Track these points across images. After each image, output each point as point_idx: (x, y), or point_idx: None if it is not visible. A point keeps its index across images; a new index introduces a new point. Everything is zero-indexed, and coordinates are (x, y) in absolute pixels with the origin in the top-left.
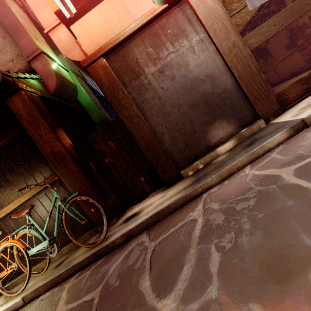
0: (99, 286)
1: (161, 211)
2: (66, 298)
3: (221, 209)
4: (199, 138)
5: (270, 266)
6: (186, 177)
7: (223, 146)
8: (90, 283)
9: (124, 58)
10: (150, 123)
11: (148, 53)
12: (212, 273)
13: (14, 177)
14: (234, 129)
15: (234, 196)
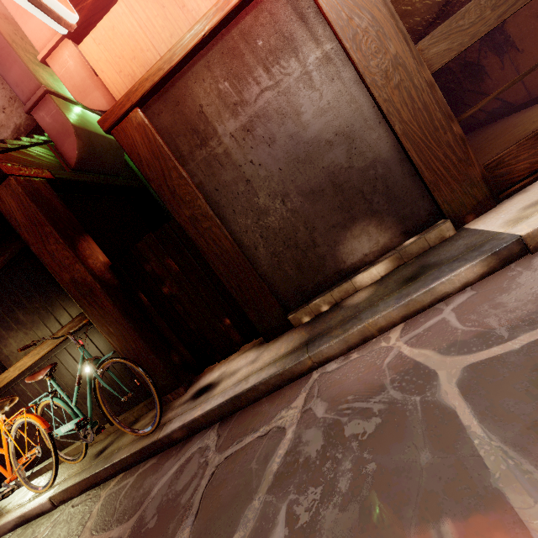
0: (133, 516)
1: (241, 394)
2: (95, 519)
3: (325, 421)
4: (323, 255)
5: None
6: (299, 325)
7: (368, 273)
8: (127, 503)
9: (177, 106)
10: (232, 228)
11: (222, 93)
12: None
13: (27, 315)
14: (393, 239)
15: (353, 396)
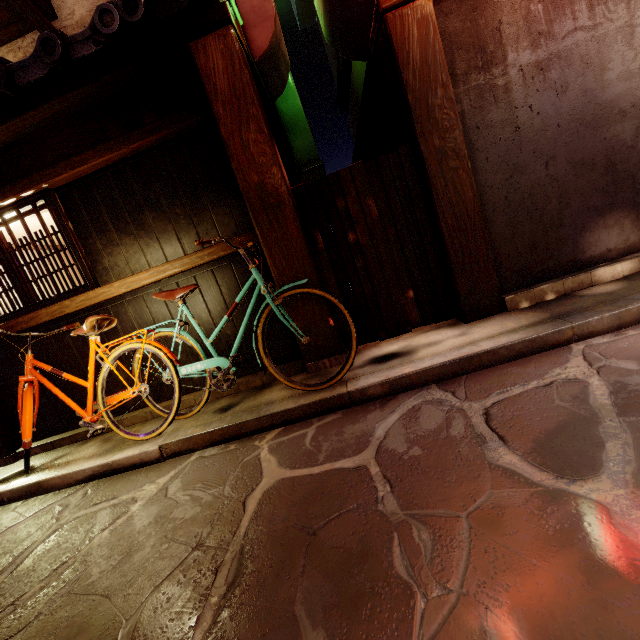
0: (364, 451)
1: (476, 355)
2: (277, 460)
3: None
4: (565, 238)
5: None
6: (513, 310)
7: (611, 269)
8: (331, 445)
9: (472, 12)
10: (477, 179)
11: (530, 16)
12: None
13: (158, 220)
14: None
15: None
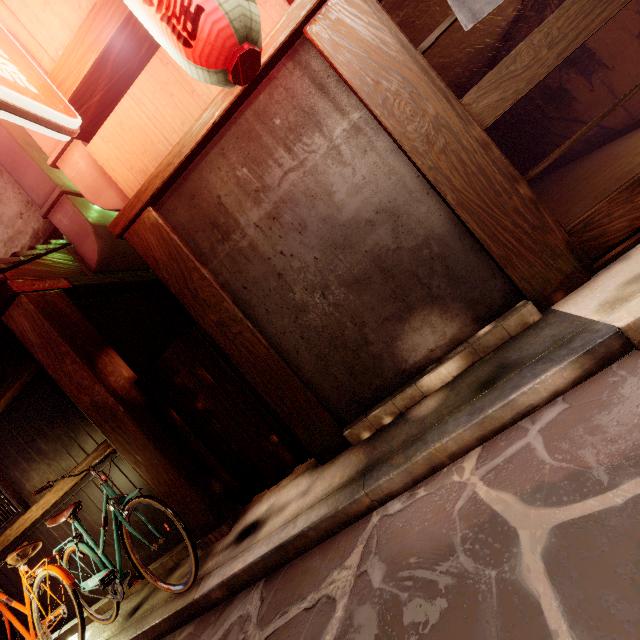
0: None
1: (288, 542)
2: None
3: (382, 595)
4: (379, 354)
5: None
6: (358, 443)
7: (436, 374)
8: None
9: (192, 200)
10: (267, 330)
11: (241, 181)
12: None
13: (48, 443)
14: (463, 329)
15: (416, 559)
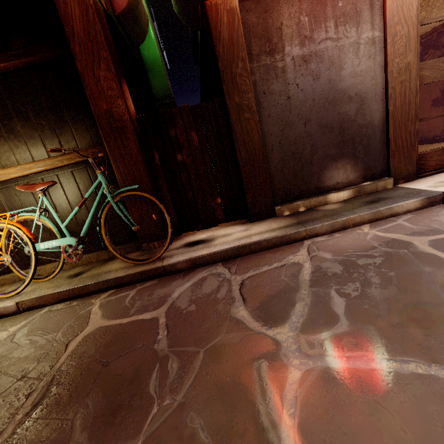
0: (161, 307)
1: (248, 244)
2: (102, 313)
3: (337, 259)
4: (313, 173)
5: (411, 315)
6: (280, 216)
7: (337, 194)
8: (142, 303)
9: (264, 13)
10: (262, 127)
11: (300, 24)
12: (337, 313)
13: (26, 128)
14: (357, 179)
15: (352, 250)
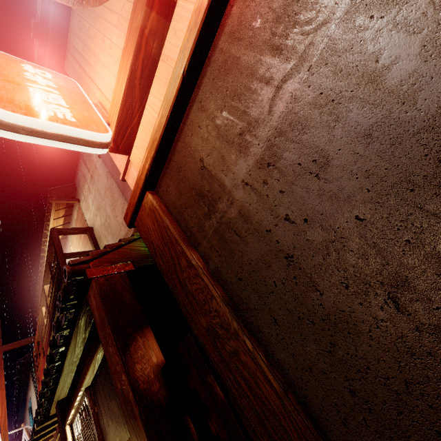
0: None
1: None
2: None
3: None
4: None
5: None
6: None
7: None
8: None
9: (179, 173)
10: (278, 356)
11: (221, 129)
12: None
13: (115, 406)
14: None
15: None
